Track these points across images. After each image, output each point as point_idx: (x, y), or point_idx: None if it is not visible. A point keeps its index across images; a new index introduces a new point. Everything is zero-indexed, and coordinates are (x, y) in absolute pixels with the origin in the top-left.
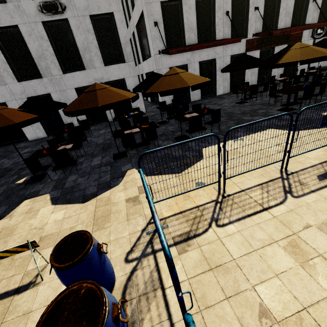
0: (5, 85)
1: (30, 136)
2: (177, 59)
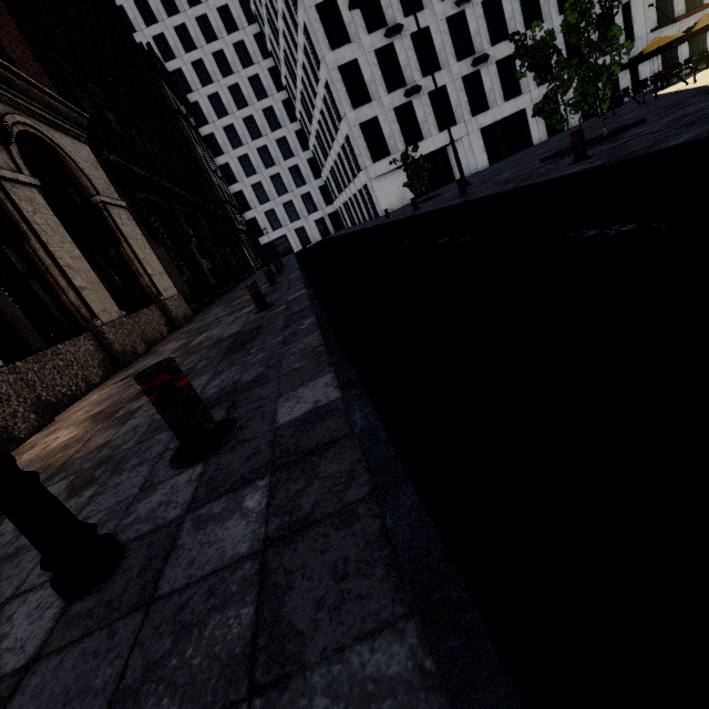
0: (528, 92)
1: (535, 141)
2: (667, 34)
